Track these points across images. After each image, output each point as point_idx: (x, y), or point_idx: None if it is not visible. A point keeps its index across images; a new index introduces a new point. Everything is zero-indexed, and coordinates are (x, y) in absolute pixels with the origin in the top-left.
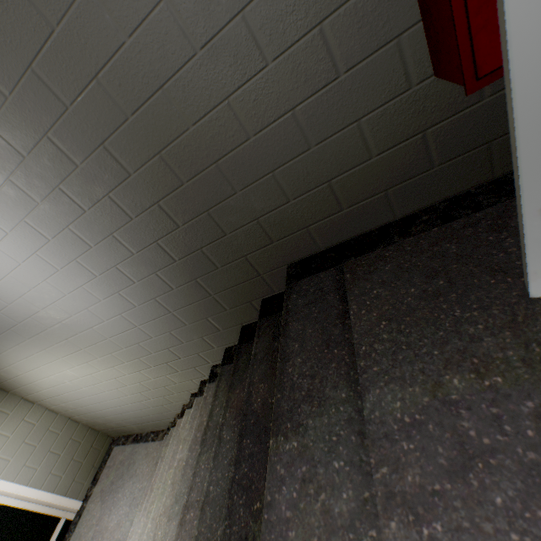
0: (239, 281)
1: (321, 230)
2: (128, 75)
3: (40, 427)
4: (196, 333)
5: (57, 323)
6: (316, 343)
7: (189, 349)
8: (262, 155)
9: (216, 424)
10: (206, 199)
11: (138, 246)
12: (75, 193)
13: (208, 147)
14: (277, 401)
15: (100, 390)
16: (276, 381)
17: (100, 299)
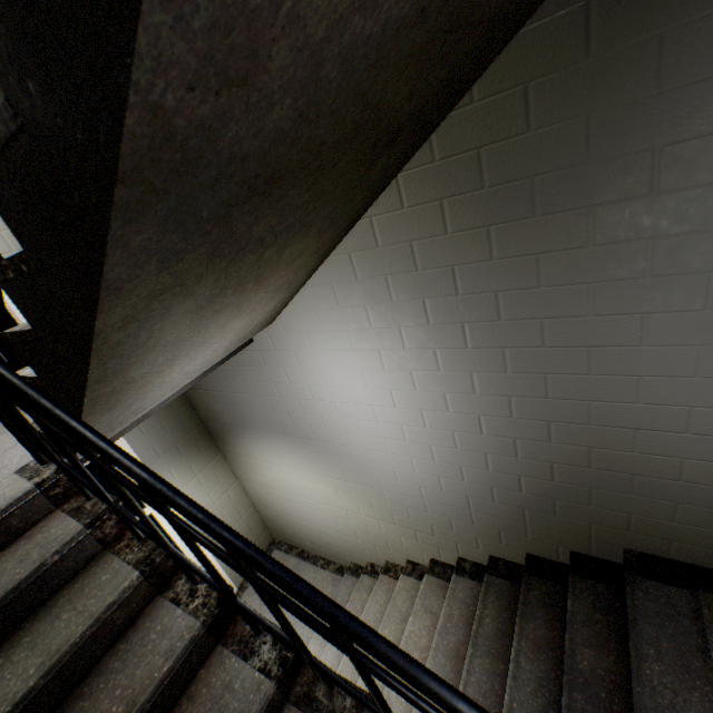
0: (564, 530)
1: (683, 548)
2: (617, 413)
3: (234, 503)
4: (475, 532)
5: (351, 458)
6: (674, 661)
7: (452, 536)
8: (678, 491)
9: (488, 635)
10: (598, 483)
11: (498, 468)
12: (488, 424)
13: (636, 466)
14: (637, 692)
15: (317, 507)
16: (633, 673)
17: (415, 470)
